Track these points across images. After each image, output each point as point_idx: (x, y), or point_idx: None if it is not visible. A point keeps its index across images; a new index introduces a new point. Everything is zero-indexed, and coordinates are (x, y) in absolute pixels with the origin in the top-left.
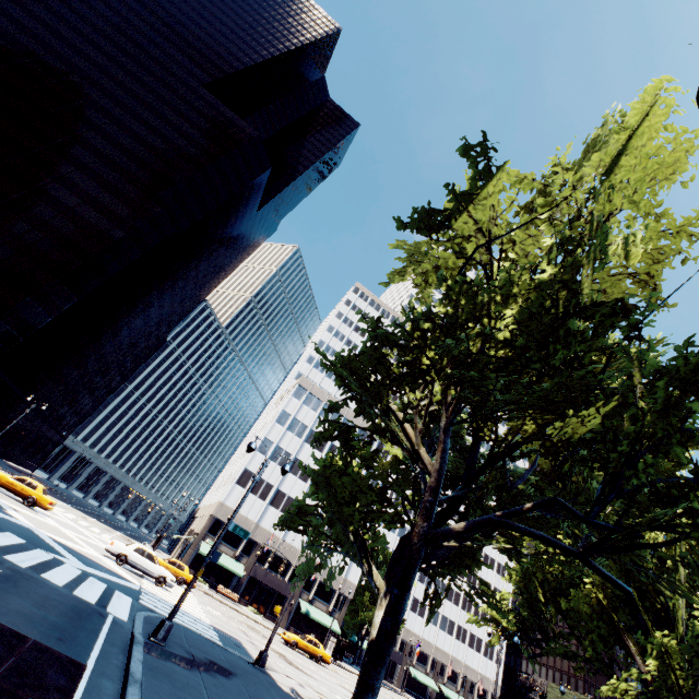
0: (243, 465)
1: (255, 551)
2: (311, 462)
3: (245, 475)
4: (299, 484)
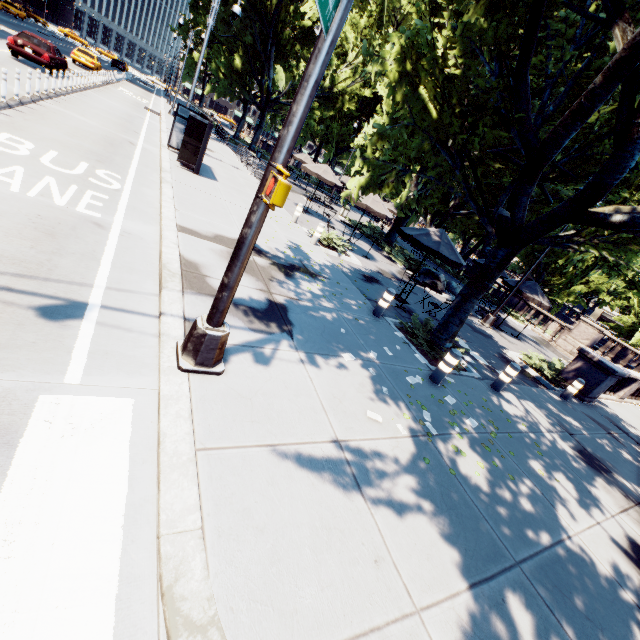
0: None
1: None
2: None
3: None
4: None
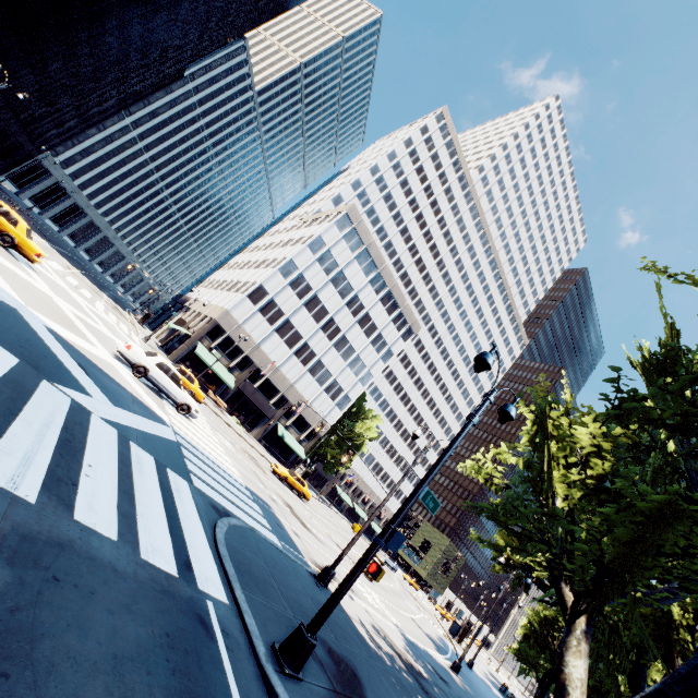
0: (259, 280)
1: (249, 368)
2: (329, 305)
3: (258, 292)
4: (310, 322)
